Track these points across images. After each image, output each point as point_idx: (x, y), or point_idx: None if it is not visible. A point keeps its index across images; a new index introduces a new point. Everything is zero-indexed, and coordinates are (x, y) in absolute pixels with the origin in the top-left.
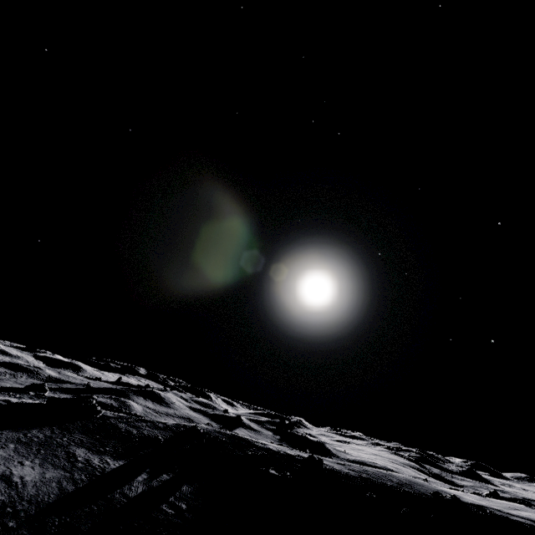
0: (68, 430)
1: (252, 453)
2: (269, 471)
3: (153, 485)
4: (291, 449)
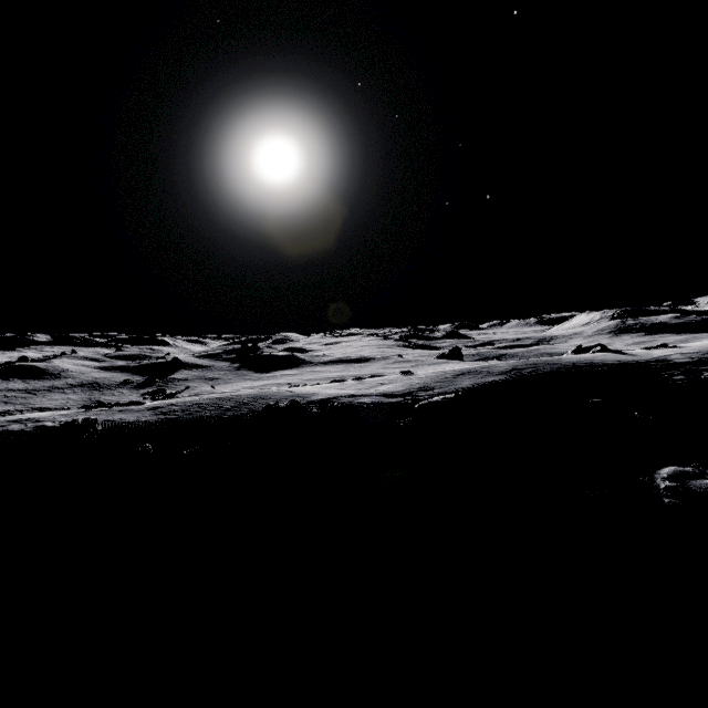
0: None
1: None
2: None
3: None
4: (86, 411)
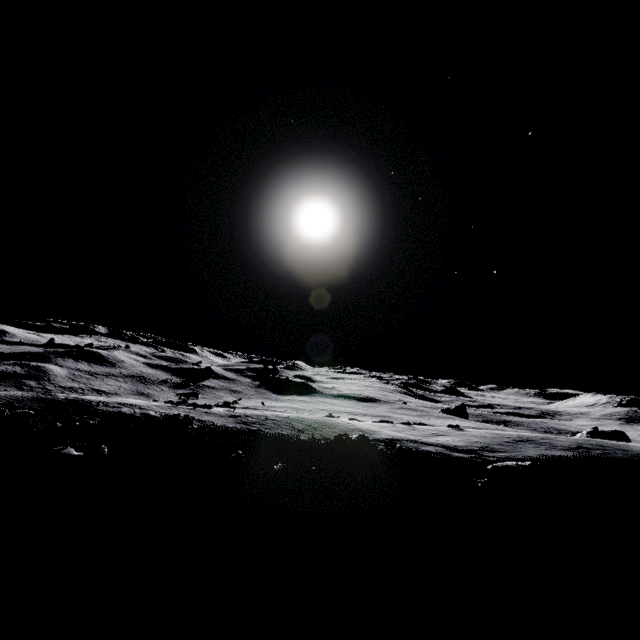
0: None
1: (65, 425)
2: (60, 452)
3: None
4: (175, 406)
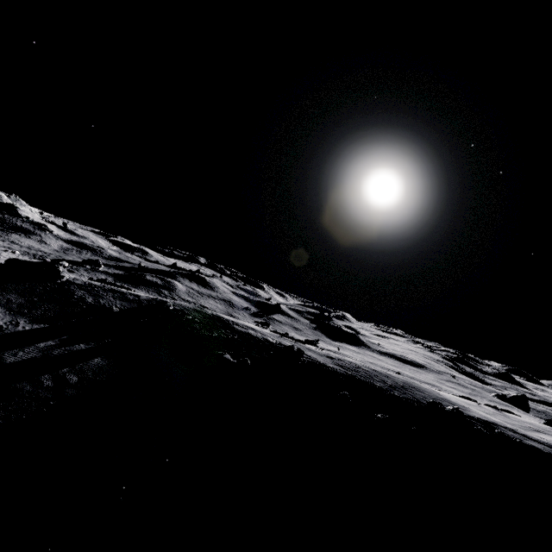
0: (4, 290)
1: (219, 335)
2: (222, 356)
3: (53, 353)
4: (281, 336)
